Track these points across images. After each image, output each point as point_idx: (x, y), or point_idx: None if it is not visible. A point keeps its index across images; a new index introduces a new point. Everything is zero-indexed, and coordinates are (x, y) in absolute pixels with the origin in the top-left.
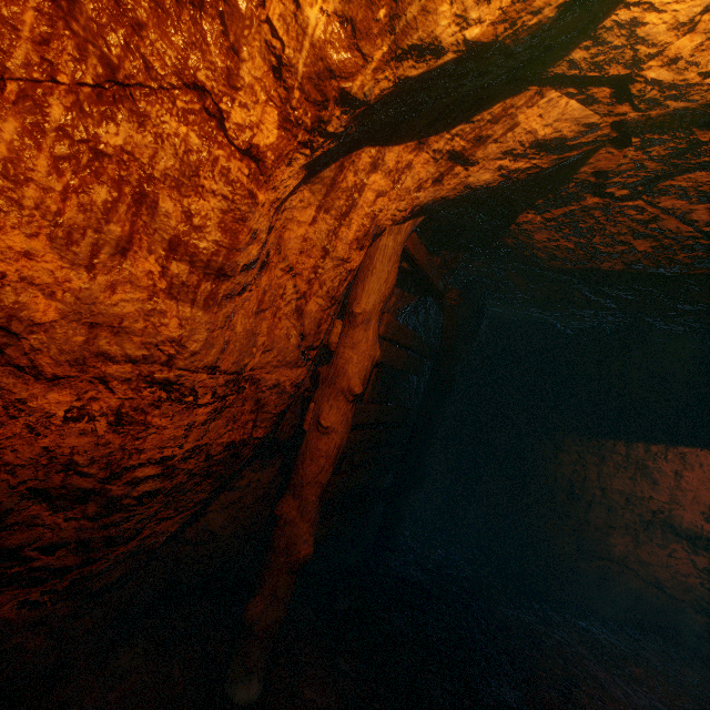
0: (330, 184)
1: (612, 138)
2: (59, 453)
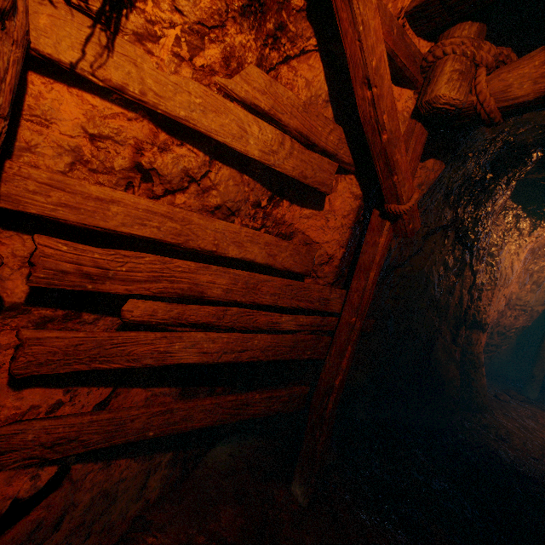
0: None
1: None
2: (505, 324)
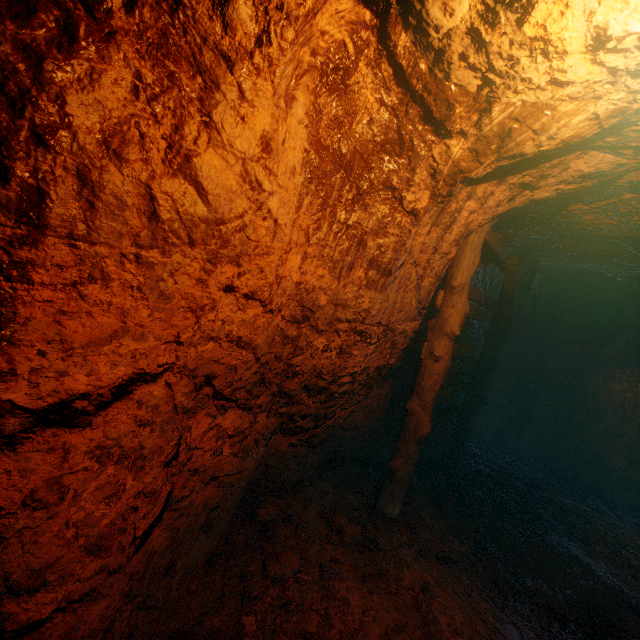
0: (440, 211)
1: (639, 167)
2: (317, 367)
